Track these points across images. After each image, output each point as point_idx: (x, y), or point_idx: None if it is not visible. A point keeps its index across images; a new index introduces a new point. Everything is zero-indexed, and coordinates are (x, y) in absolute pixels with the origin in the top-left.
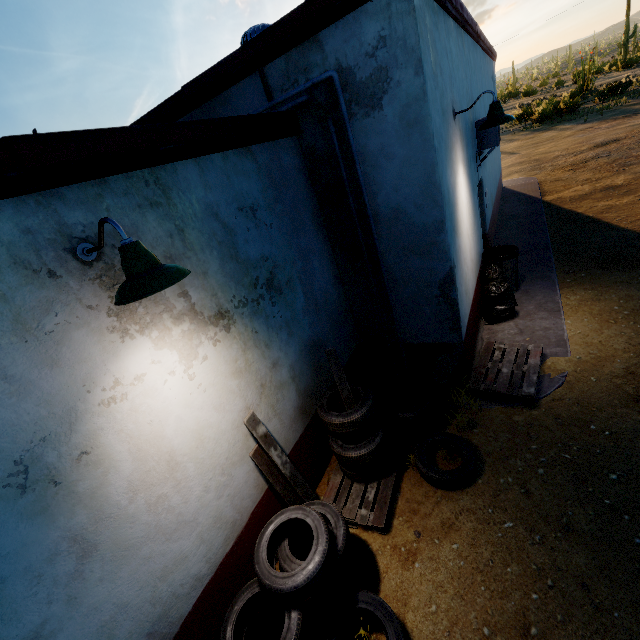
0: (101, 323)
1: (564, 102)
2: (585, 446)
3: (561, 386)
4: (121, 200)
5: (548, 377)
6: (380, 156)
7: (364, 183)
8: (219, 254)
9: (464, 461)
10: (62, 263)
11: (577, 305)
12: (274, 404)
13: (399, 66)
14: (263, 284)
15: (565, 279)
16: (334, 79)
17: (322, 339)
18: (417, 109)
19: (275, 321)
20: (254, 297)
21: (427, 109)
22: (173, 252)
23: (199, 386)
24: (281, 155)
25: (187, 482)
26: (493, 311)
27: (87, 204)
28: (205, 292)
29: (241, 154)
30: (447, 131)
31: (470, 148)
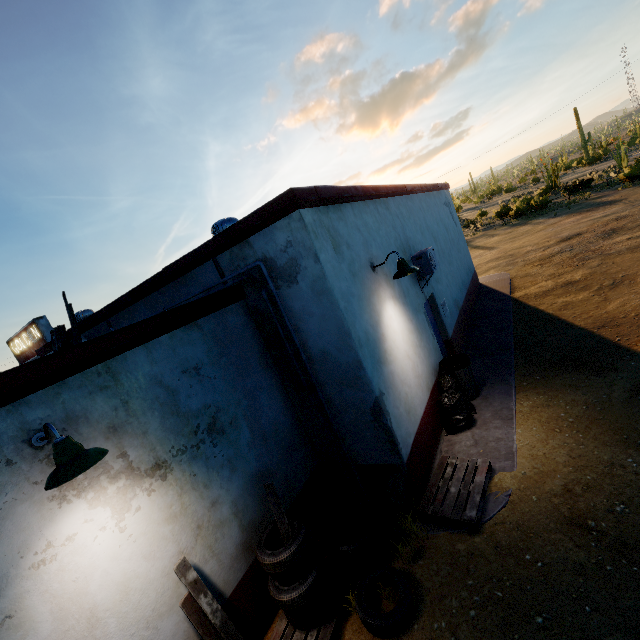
0: (43, 494)
1: (534, 200)
2: (517, 581)
3: (504, 507)
4: (76, 392)
5: (493, 496)
6: (304, 313)
7: (296, 332)
8: (160, 413)
9: (399, 602)
10: (19, 452)
11: (529, 412)
12: (212, 544)
13: (303, 258)
14: (204, 429)
15: (522, 382)
16: (261, 266)
17: (271, 468)
18: (321, 283)
19: (216, 461)
20: (194, 443)
21: (328, 284)
22: (116, 422)
23: (129, 537)
24: (227, 318)
25: (107, 639)
26: (450, 421)
27: (47, 402)
28: (144, 449)
29: (188, 329)
30: (362, 285)
31: (406, 280)
